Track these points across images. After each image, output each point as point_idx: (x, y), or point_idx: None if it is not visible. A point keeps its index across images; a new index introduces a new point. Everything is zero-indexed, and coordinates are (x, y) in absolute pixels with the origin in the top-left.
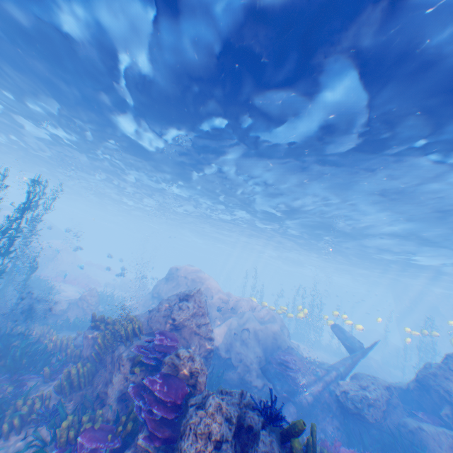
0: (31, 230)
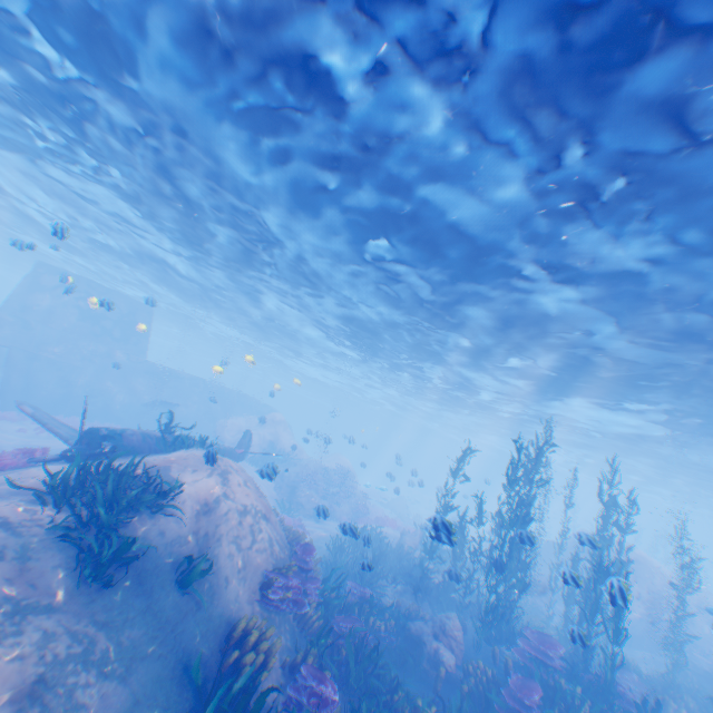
0: (565, 530)
